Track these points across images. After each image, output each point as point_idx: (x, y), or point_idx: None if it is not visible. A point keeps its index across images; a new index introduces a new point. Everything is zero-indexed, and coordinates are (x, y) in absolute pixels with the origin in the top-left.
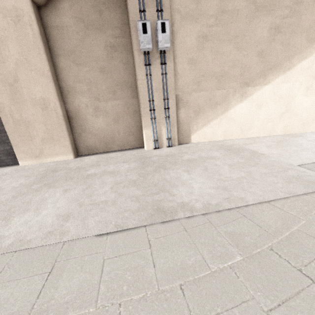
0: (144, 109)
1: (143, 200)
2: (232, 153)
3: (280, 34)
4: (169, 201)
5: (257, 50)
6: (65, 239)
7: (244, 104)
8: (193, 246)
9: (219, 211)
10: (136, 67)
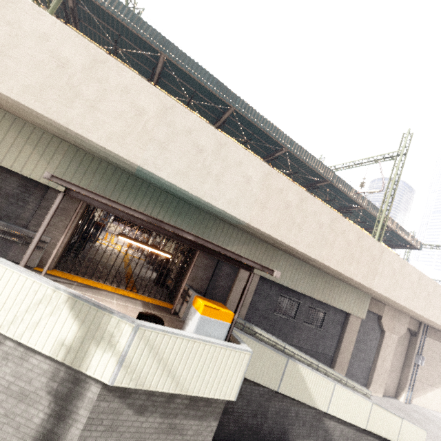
0: (408, 383)
1: None
2: None
3: None
4: None
5: (438, 374)
6: None
7: (431, 393)
8: None
9: None
10: (411, 367)
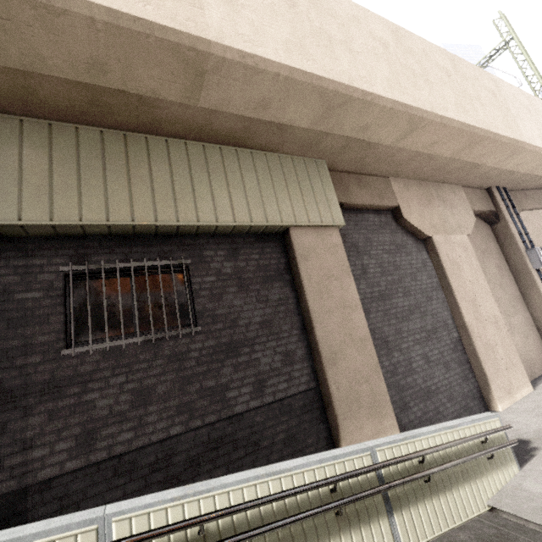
0: None
1: None
2: None
3: None
4: None
5: None
6: None
7: None
8: None
9: None
10: (536, 282)
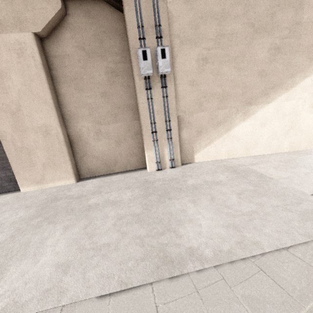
0: (146, 131)
1: (148, 243)
2: (238, 177)
3: (280, 54)
4: (176, 245)
5: (258, 70)
6: (63, 302)
7: (247, 122)
8: None
9: (233, 262)
10: (136, 92)
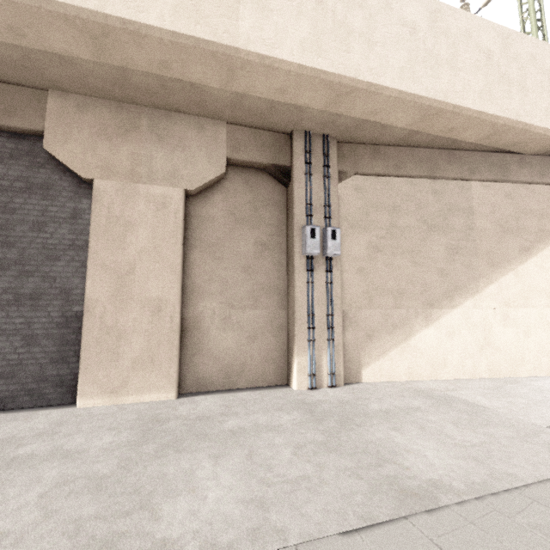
0: (300, 326)
1: (366, 475)
2: (440, 404)
3: (458, 254)
4: (409, 478)
5: (437, 268)
6: (292, 541)
7: (431, 330)
8: (502, 546)
9: (496, 494)
10: (295, 272)
